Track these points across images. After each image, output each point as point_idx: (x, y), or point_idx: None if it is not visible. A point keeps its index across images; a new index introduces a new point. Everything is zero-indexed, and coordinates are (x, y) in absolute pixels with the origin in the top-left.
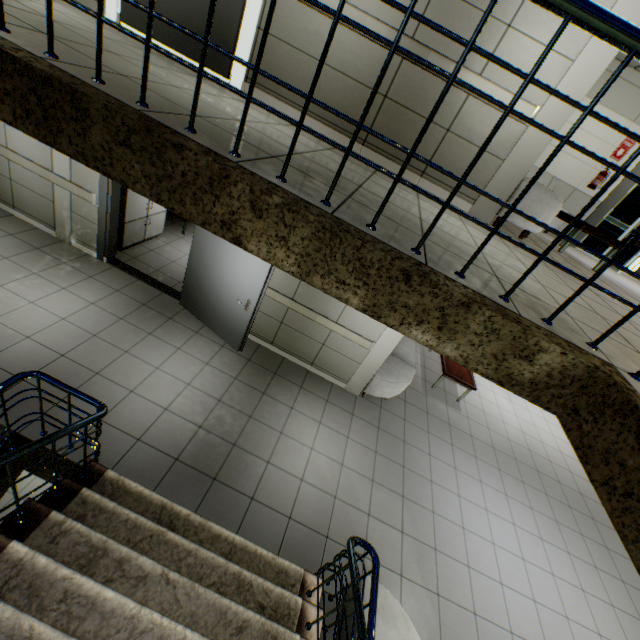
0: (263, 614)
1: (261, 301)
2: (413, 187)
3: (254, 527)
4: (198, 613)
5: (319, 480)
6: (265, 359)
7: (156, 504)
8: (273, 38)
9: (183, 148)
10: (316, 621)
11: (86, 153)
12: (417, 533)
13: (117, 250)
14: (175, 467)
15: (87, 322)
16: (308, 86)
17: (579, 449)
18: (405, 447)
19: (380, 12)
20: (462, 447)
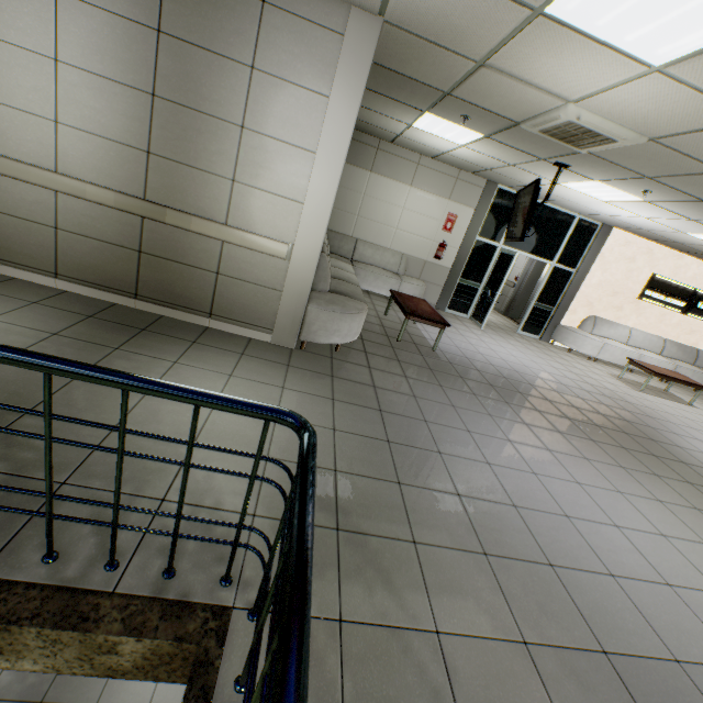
0: None
1: None
2: None
3: None
4: None
5: (175, 698)
6: None
7: None
8: None
9: None
10: None
11: None
12: None
13: None
14: None
15: None
16: (50, 251)
17: None
18: None
19: (101, 178)
20: None
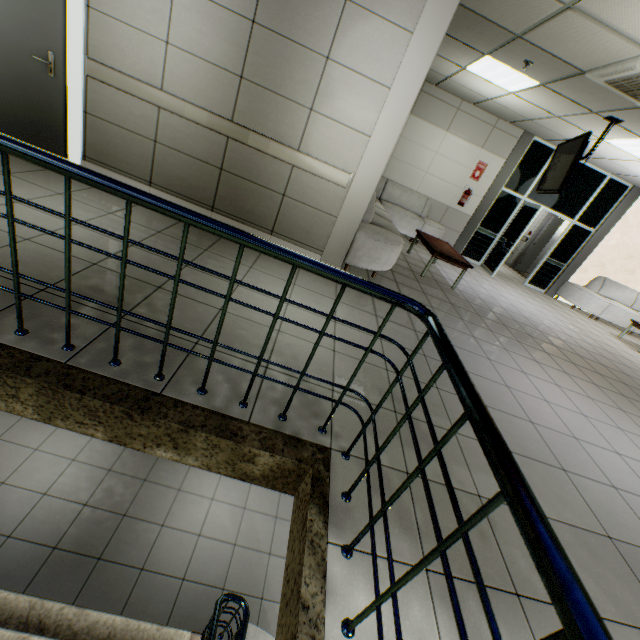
0: None
1: None
2: (133, 333)
3: (143, 600)
4: None
5: (219, 531)
6: None
7: (23, 607)
8: (102, 121)
9: None
10: None
11: None
12: None
13: None
14: (53, 557)
15: None
16: (147, 162)
17: (290, 532)
18: None
19: (198, 98)
20: None
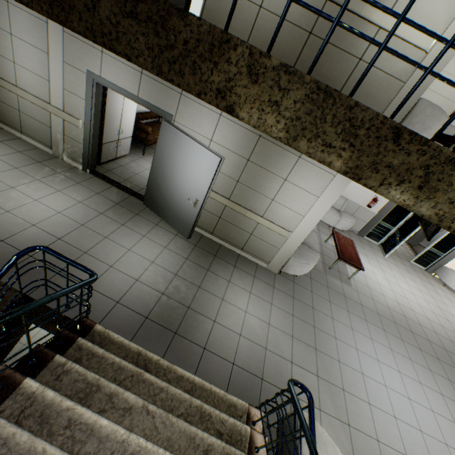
0: (221, 439)
1: (206, 200)
2: (397, 54)
3: (207, 370)
4: (173, 438)
5: (253, 335)
6: (207, 245)
7: (133, 351)
8: None
9: (187, 13)
10: (264, 446)
11: (94, 29)
12: (329, 377)
13: (96, 165)
14: (146, 323)
15: (76, 215)
16: (248, 27)
17: None
18: (314, 312)
19: None
20: (355, 313)
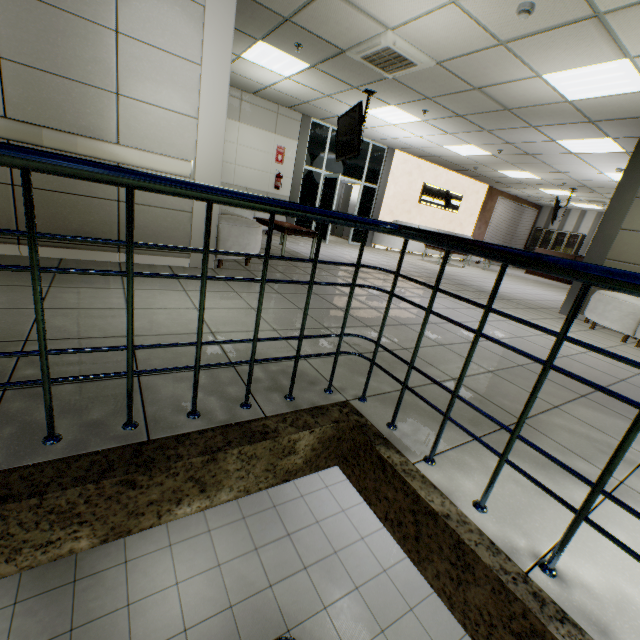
0: None
1: None
2: (76, 379)
3: None
4: None
5: (205, 608)
6: None
7: None
8: None
9: None
10: None
11: None
12: (317, 554)
13: None
14: None
15: None
16: None
17: (362, 492)
18: None
19: None
20: None
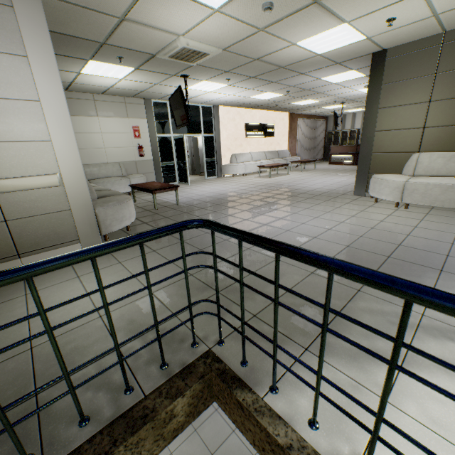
0: None
1: None
2: None
3: None
4: None
5: None
6: None
7: None
8: None
9: None
10: None
11: None
12: None
13: None
14: None
15: None
16: None
17: (235, 423)
18: None
19: None
20: None
